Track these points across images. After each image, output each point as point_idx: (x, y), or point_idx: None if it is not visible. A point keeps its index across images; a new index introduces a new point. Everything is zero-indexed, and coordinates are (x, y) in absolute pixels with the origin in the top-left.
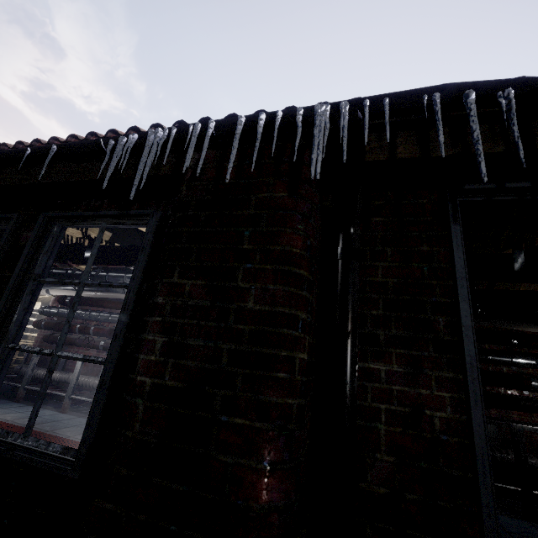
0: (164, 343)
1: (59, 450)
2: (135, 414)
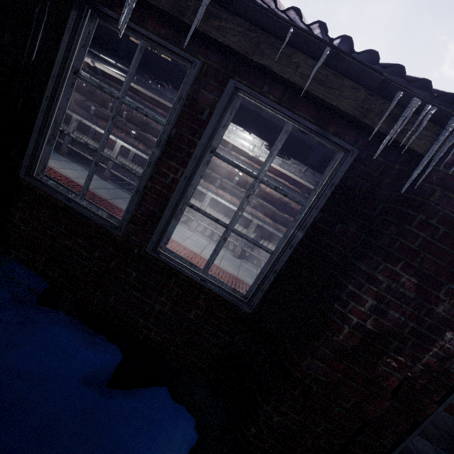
0: (373, 305)
1: (230, 289)
2: (342, 332)
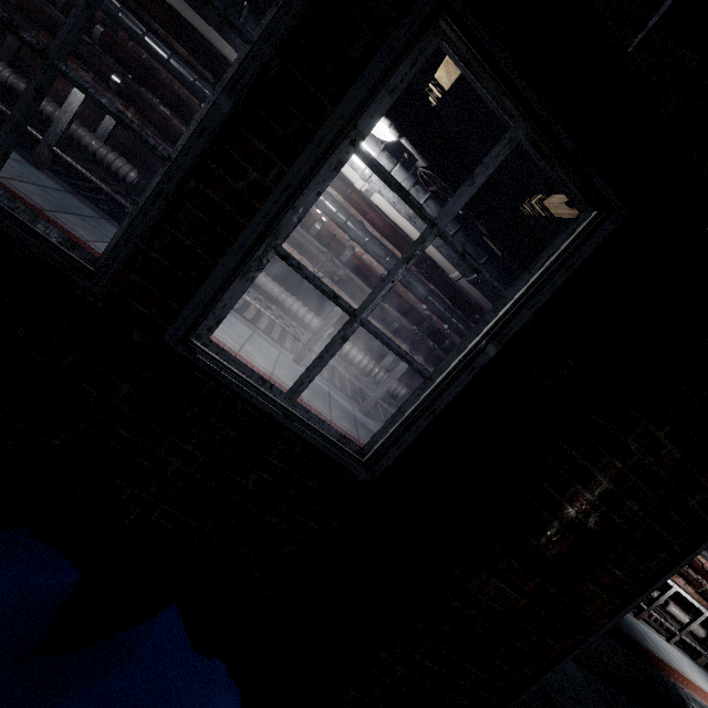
0: (608, 490)
1: (336, 437)
2: (547, 532)
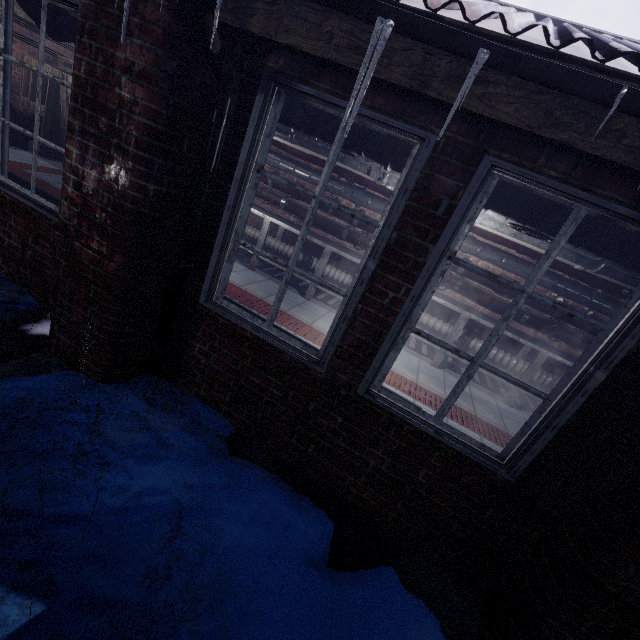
0: None
1: (477, 445)
2: None
